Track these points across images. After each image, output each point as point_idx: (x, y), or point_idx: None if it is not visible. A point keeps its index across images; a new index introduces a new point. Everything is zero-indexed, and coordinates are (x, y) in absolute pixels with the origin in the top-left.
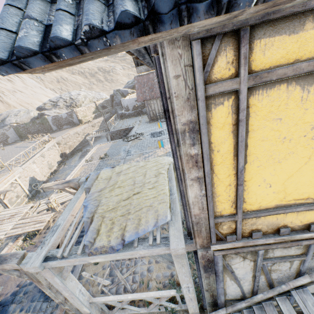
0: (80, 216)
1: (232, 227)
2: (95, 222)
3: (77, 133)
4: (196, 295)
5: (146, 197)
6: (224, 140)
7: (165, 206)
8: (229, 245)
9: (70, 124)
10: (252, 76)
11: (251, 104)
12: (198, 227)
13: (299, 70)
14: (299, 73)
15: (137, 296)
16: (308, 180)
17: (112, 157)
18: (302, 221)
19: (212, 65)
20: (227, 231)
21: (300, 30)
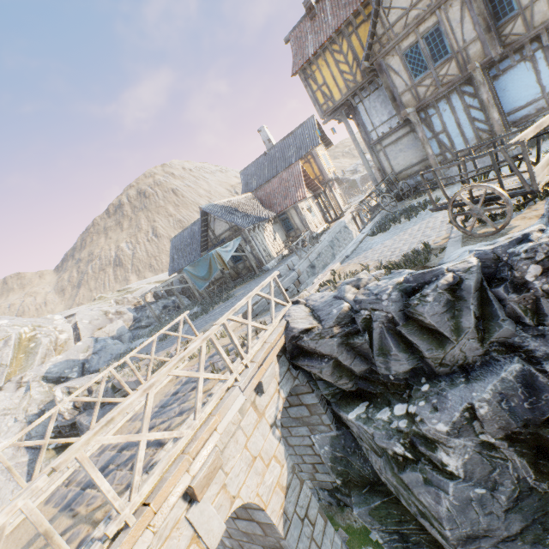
0: None
1: None
2: None
3: None
4: None
5: None
6: None
7: None
8: None
9: (378, 180)
10: None
11: None
12: None
13: None
14: None
15: None
16: None
17: None
18: None
19: None
20: None
21: None
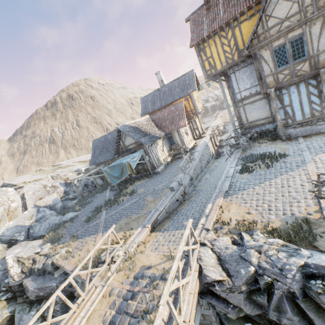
0: None
1: None
2: None
3: None
4: None
5: None
6: None
7: None
8: None
9: (221, 109)
10: None
11: None
12: None
13: None
14: None
15: None
16: None
17: None
18: None
19: None
20: None
21: None
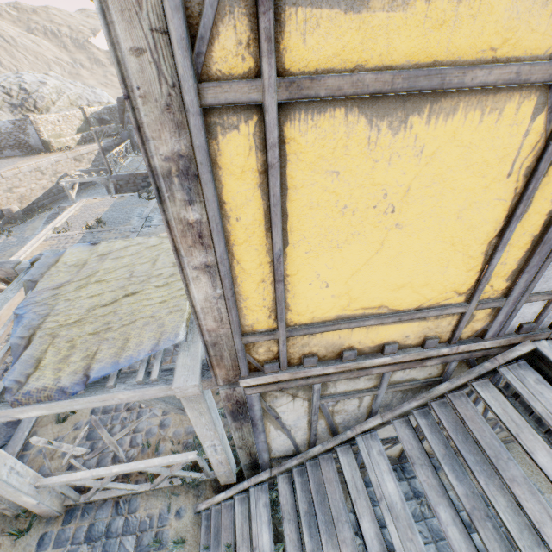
0: (6, 334)
1: (273, 351)
2: (36, 346)
3: (39, 170)
4: (236, 456)
5: (147, 302)
6: (248, 200)
7: (178, 318)
8: (269, 377)
9: (22, 148)
10: (285, 82)
11: (289, 137)
12: (218, 351)
13: (361, 86)
14: (362, 93)
15: (129, 467)
16: (382, 279)
17: (113, 226)
18: (375, 340)
19: (209, 40)
20: (266, 357)
21: (364, 7)
